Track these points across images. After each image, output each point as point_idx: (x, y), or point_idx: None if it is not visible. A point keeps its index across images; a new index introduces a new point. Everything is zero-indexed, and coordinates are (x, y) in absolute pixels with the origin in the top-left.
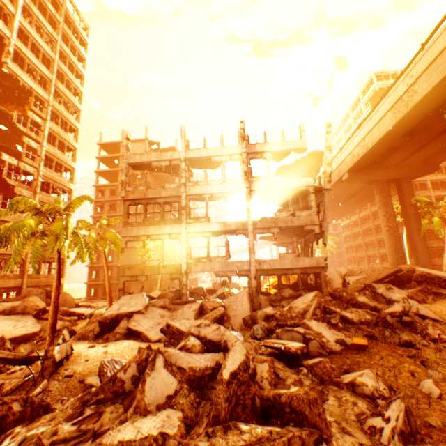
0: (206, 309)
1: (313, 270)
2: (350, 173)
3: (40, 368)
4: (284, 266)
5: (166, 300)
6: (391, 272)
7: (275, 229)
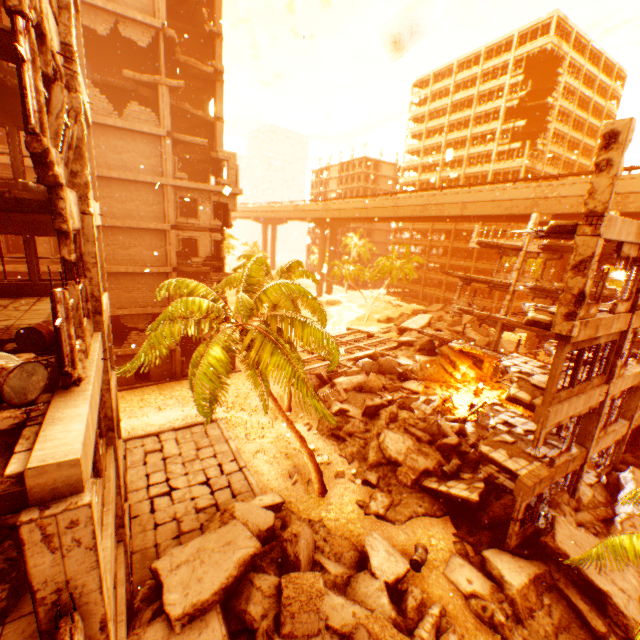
0: None
1: None
2: (553, 217)
3: None
4: None
5: (566, 508)
6: None
7: None
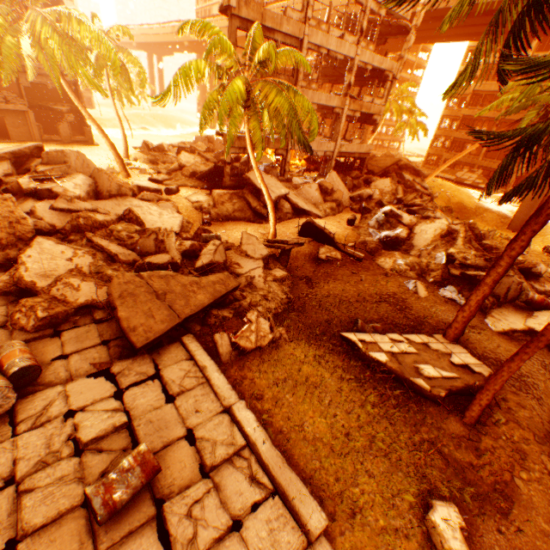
0: (326, 190)
1: (364, 156)
2: None
3: (314, 246)
4: (353, 151)
5: (274, 177)
6: (396, 162)
7: (358, 114)
